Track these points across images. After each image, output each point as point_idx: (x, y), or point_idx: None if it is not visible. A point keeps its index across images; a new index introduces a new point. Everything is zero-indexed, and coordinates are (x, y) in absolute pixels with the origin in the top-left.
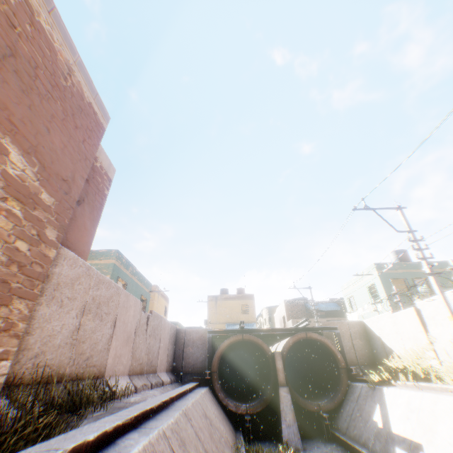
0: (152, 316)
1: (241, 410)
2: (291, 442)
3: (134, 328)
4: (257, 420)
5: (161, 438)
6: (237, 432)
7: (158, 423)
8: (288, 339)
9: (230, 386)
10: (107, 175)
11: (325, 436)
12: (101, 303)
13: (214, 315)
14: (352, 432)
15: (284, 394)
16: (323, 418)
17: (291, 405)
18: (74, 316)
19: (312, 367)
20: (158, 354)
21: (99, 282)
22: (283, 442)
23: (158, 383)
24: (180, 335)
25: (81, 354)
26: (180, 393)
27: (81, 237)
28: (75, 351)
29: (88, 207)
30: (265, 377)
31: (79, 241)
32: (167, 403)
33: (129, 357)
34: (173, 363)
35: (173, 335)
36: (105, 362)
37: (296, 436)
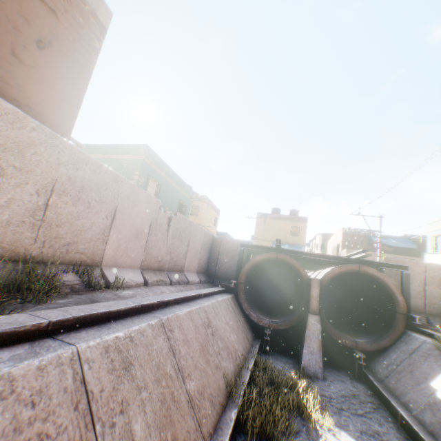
0: (176, 218)
1: (263, 323)
2: (310, 368)
3: (147, 225)
4: (280, 336)
5: (56, 366)
6: (255, 341)
7: (87, 338)
8: (333, 268)
9: (264, 297)
10: (95, 17)
11: (354, 373)
12: (86, 187)
13: (262, 232)
14: (391, 384)
15: (313, 323)
16: (357, 357)
17: (319, 335)
18: (32, 192)
19: (358, 301)
20: (186, 256)
21: (78, 160)
22: (299, 367)
23: (181, 281)
24: (216, 243)
25: (57, 239)
26: (184, 298)
27: (53, 100)
28: (43, 233)
29: (61, 57)
30: (298, 299)
31: (51, 104)
32: (153, 306)
33: (140, 253)
34: (207, 267)
35: (207, 242)
36: (101, 252)
37: (318, 365)
